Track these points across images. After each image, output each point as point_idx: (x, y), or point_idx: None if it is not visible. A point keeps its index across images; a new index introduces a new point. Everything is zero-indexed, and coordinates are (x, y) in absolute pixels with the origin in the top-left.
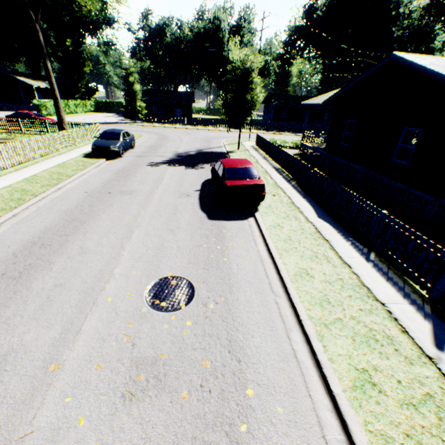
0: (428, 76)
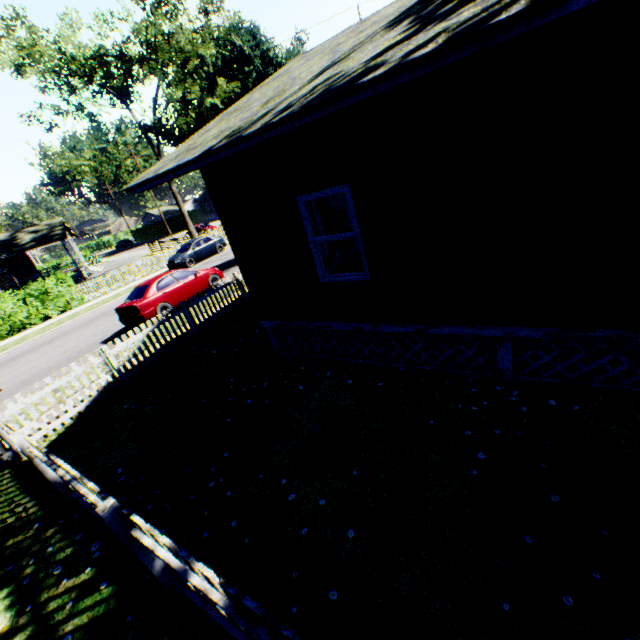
0: None
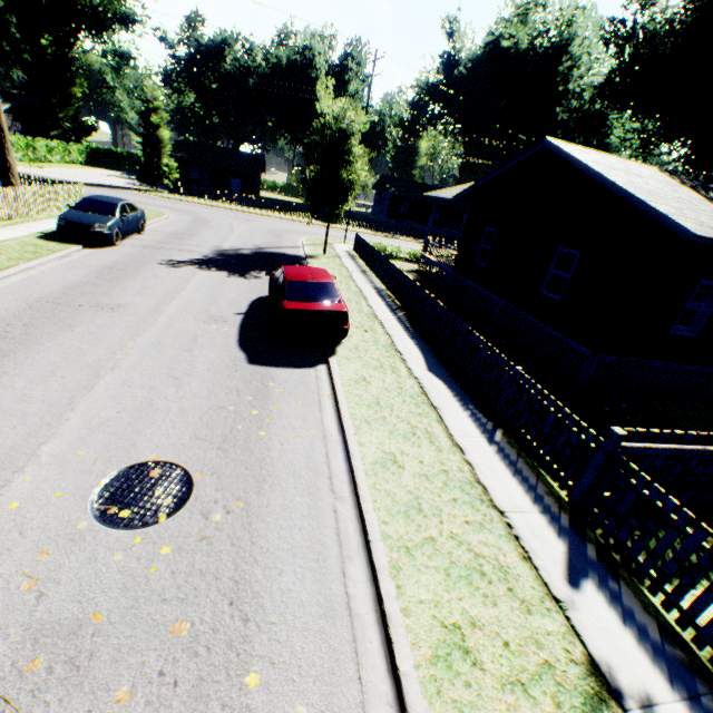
0: (590, 177)
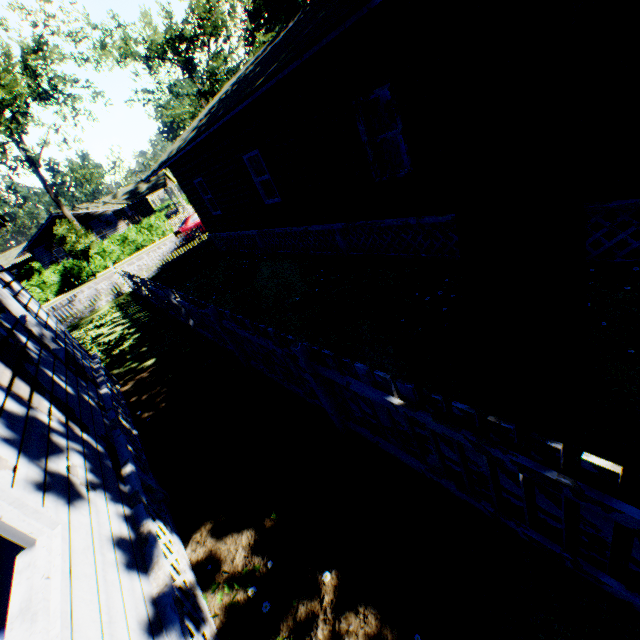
0: None
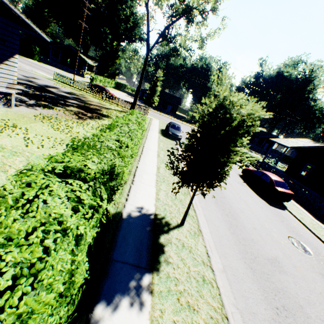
0: None
